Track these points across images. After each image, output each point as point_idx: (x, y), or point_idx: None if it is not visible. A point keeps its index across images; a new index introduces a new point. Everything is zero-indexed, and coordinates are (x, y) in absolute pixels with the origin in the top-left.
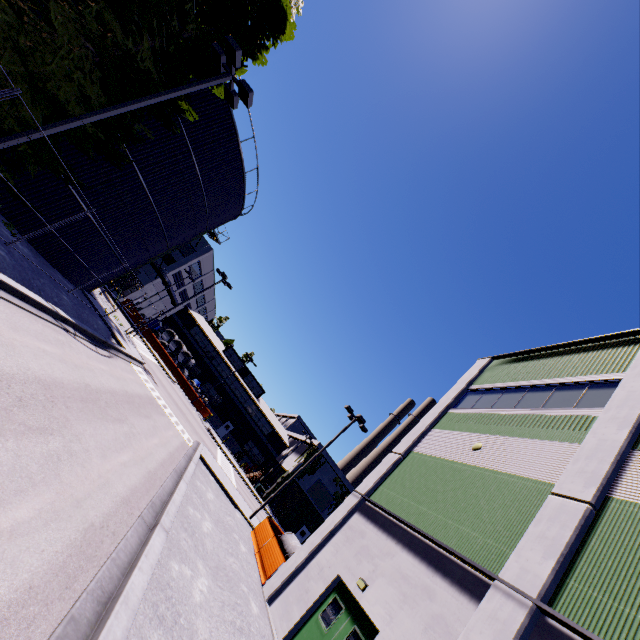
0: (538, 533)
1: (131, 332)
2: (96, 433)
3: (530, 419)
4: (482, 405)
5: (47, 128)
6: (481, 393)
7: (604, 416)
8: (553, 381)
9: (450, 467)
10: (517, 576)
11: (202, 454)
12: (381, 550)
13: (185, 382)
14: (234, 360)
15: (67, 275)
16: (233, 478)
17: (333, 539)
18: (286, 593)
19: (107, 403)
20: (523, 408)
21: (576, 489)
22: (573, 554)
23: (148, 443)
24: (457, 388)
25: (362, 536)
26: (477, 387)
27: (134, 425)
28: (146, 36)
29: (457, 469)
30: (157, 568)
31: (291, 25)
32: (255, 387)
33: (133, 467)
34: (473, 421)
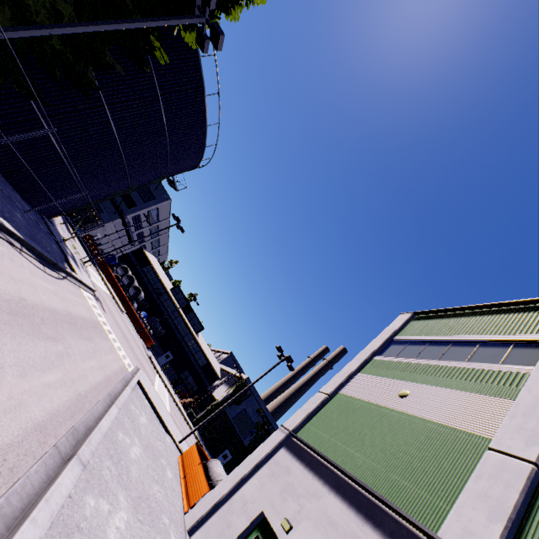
0: (479, 491)
1: (87, 262)
2: (19, 349)
3: (457, 371)
4: (406, 355)
5: (9, 30)
6: (405, 344)
7: (537, 374)
8: (477, 337)
9: (377, 411)
10: (460, 538)
11: (140, 379)
12: (307, 490)
13: (133, 313)
14: (180, 298)
15: (26, 198)
16: (167, 403)
17: (258, 472)
18: (208, 525)
19: (43, 320)
20: (449, 360)
21: (517, 447)
22: (521, 519)
23: (84, 365)
24: (382, 337)
25: (288, 473)
26: (401, 338)
27: (71, 345)
28: None
29: (385, 414)
30: (67, 507)
31: None
32: (196, 323)
33: (59, 389)
34: (399, 369)
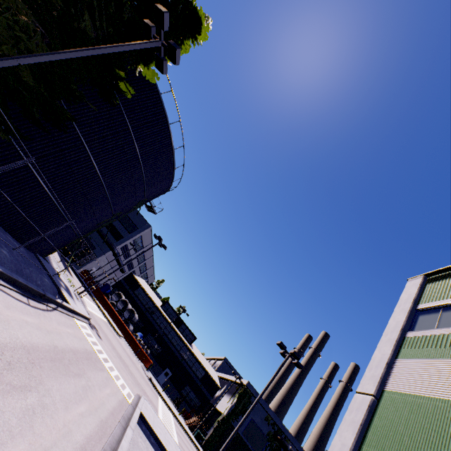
0: None
1: (82, 292)
2: None
3: None
4: (450, 323)
5: None
6: (437, 311)
7: None
8: None
9: None
10: None
11: (142, 411)
12: None
13: (130, 335)
14: (170, 313)
15: (19, 238)
16: (174, 430)
17: None
18: None
19: (9, 364)
20: None
21: None
22: None
23: (67, 415)
24: (402, 309)
25: None
26: (427, 305)
27: (51, 391)
28: (89, 21)
29: None
30: None
31: (205, 28)
32: (188, 335)
33: None
34: None
